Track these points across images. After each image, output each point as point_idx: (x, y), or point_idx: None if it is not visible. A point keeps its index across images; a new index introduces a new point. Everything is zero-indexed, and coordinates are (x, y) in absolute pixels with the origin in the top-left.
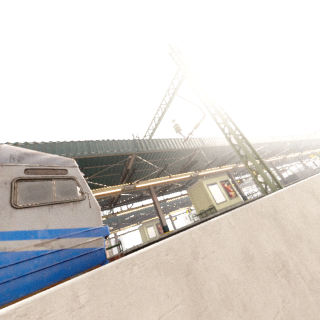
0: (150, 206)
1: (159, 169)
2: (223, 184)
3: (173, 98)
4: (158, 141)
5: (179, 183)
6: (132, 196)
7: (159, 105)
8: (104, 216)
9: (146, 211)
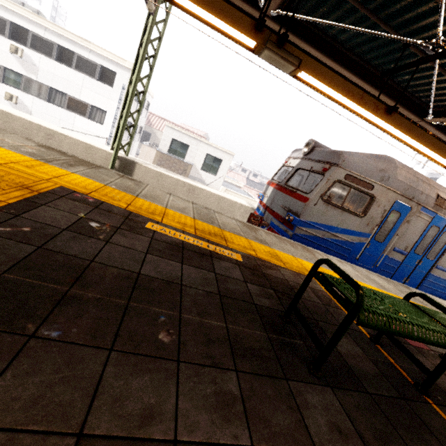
0: None
1: None
2: None
3: None
4: None
5: None
6: None
7: None
8: None
9: None
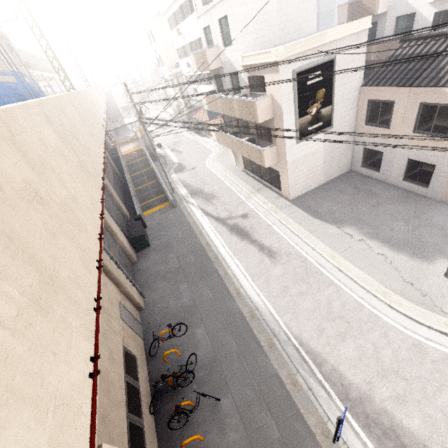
0: None
1: None
2: None
3: None
4: None
5: None
6: None
7: None
8: None
9: None
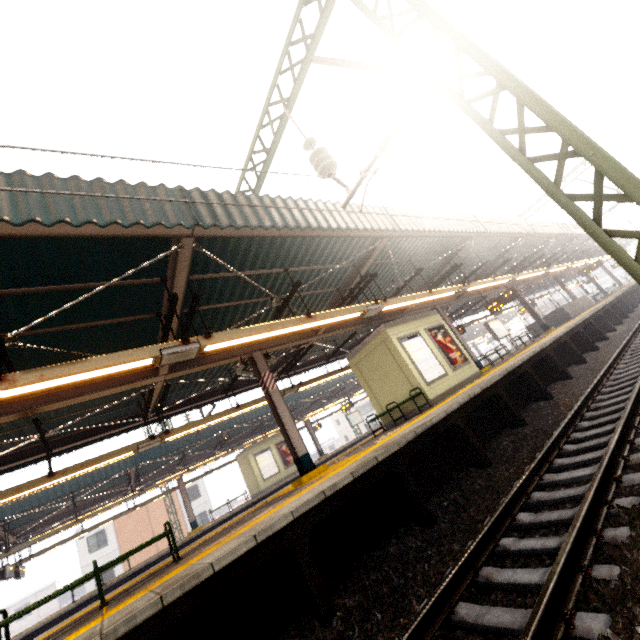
0: (259, 405)
1: (275, 298)
2: (435, 336)
3: (305, 76)
4: (266, 203)
5: (326, 343)
6: (210, 384)
7: (264, 105)
8: (126, 447)
9: (252, 417)
